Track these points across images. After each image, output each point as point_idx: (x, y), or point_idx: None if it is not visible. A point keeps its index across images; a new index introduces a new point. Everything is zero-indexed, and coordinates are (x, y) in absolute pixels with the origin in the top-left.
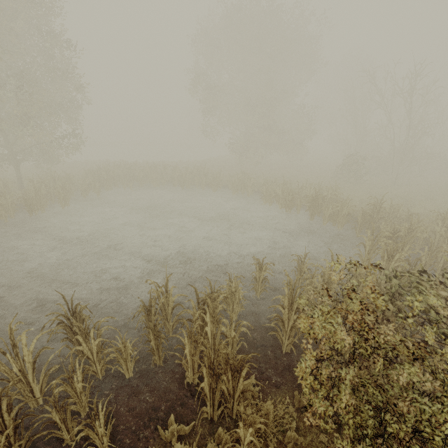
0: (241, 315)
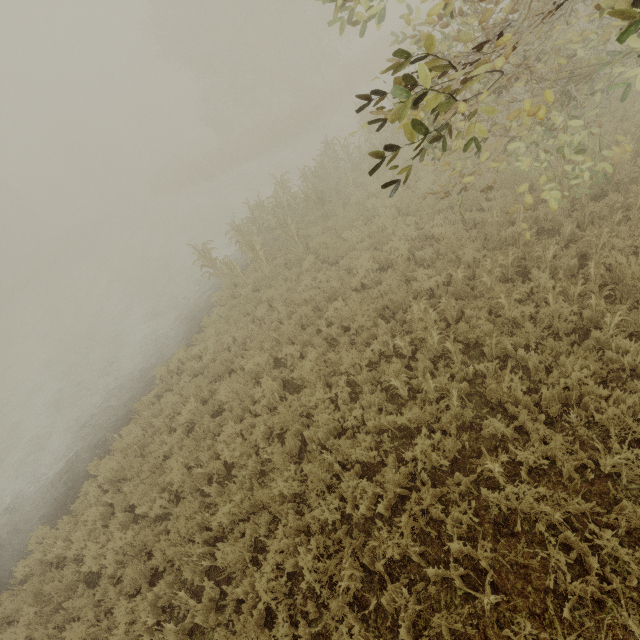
0: None
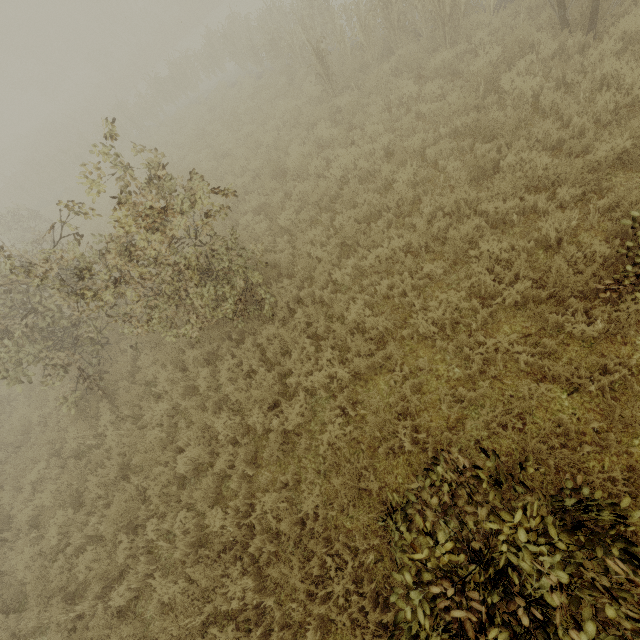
0: None
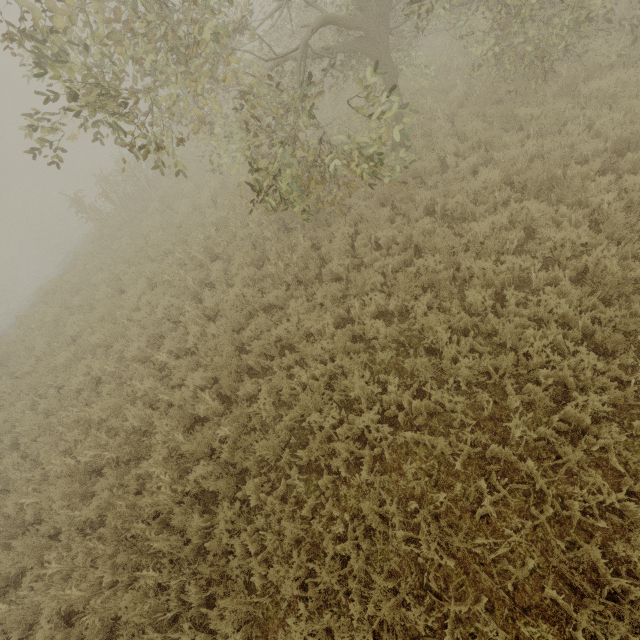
0: None
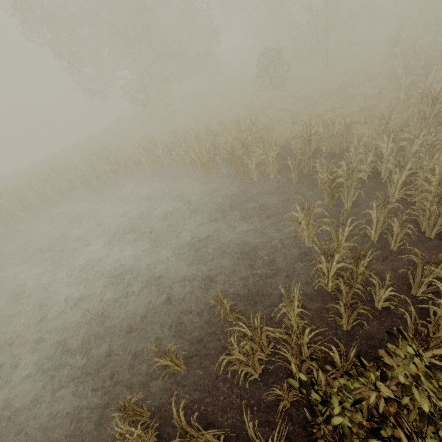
0: (163, 425)
